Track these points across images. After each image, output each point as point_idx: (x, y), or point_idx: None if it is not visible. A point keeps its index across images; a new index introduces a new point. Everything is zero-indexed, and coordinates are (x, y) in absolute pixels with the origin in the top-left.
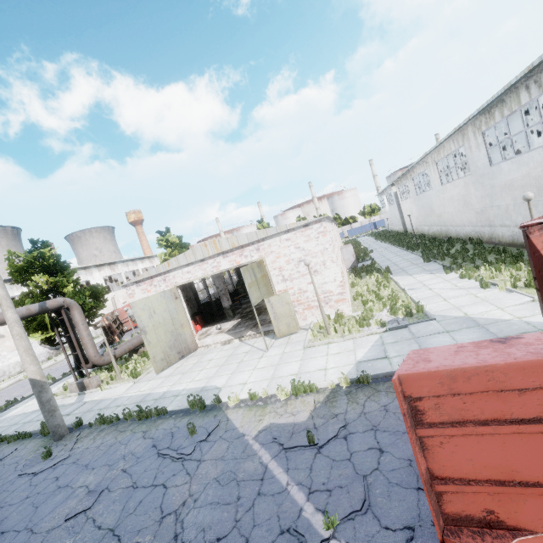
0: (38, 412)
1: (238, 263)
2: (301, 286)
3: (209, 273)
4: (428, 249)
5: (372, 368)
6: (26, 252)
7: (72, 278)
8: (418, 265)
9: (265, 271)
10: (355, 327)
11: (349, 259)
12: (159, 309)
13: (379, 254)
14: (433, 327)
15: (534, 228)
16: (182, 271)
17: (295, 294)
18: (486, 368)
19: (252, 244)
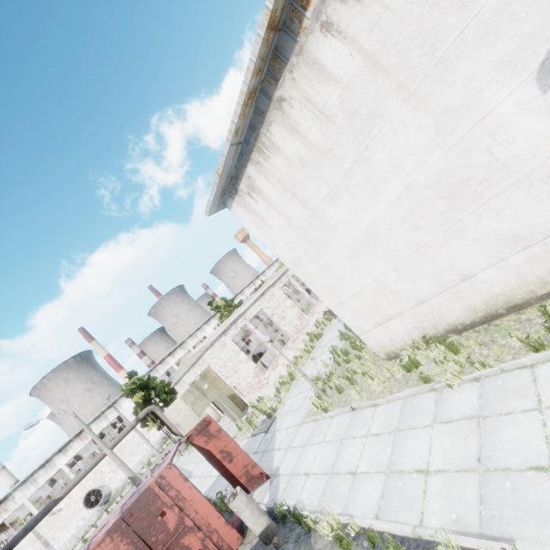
0: None
1: (202, 370)
2: (236, 380)
3: (196, 377)
4: None
5: (214, 486)
6: (126, 384)
7: (157, 382)
8: None
9: (215, 374)
10: (245, 428)
11: None
12: (183, 406)
13: None
14: (258, 443)
15: (194, 436)
16: (186, 377)
17: (237, 385)
18: None
19: (199, 359)
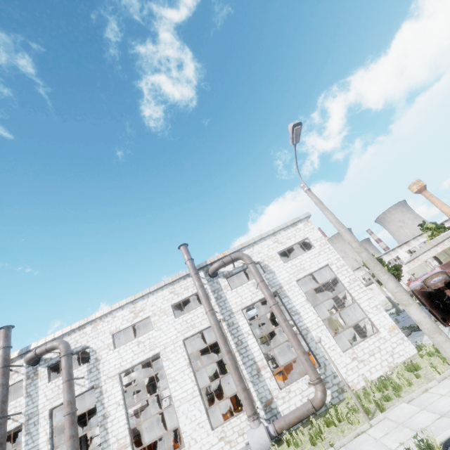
0: (394, 311)
1: (444, 248)
2: None
3: (434, 254)
4: None
5: None
6: None
7: (385, 264)
8: None
9: None
10: None
11: None
12: (419, 272)
13: None
14: None
15: None
16: (423, 255)
17: None
18: (409, 282)
19: (445, 240)
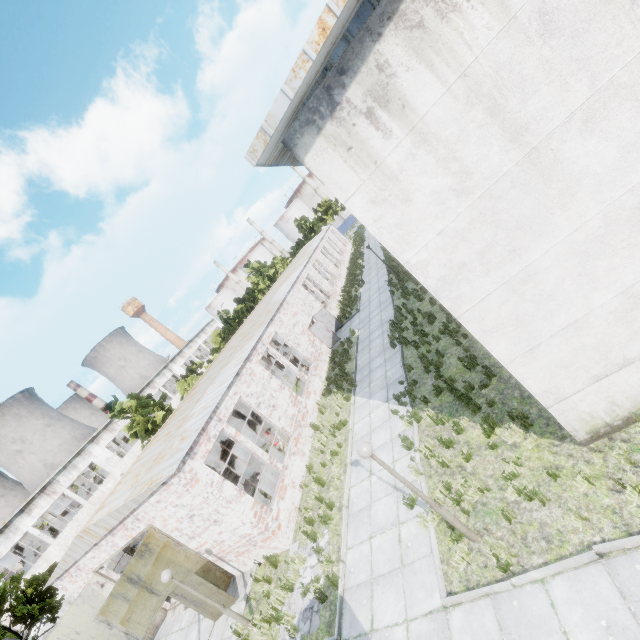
0: None
1: (132, 536)
2: (214, 538)
3: (113, 553)
4: (403, 294)
5: None
6: None
7: (4, 584)
8: (384, 358)
9: (164, 538)
10: (266, 637)
11: (325, 336)
12: (84, 621)
13: (367, 295)
14: None
15: None
16: (87, 558)
17: (215, 547)
18: None
19: (127, 517)
